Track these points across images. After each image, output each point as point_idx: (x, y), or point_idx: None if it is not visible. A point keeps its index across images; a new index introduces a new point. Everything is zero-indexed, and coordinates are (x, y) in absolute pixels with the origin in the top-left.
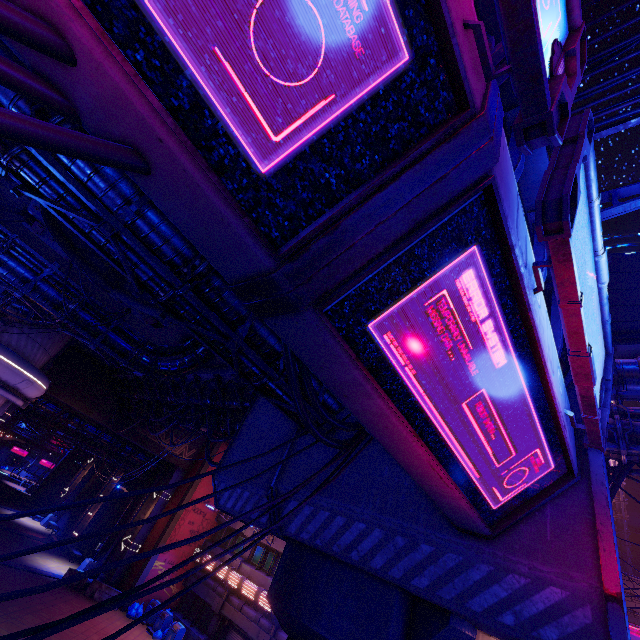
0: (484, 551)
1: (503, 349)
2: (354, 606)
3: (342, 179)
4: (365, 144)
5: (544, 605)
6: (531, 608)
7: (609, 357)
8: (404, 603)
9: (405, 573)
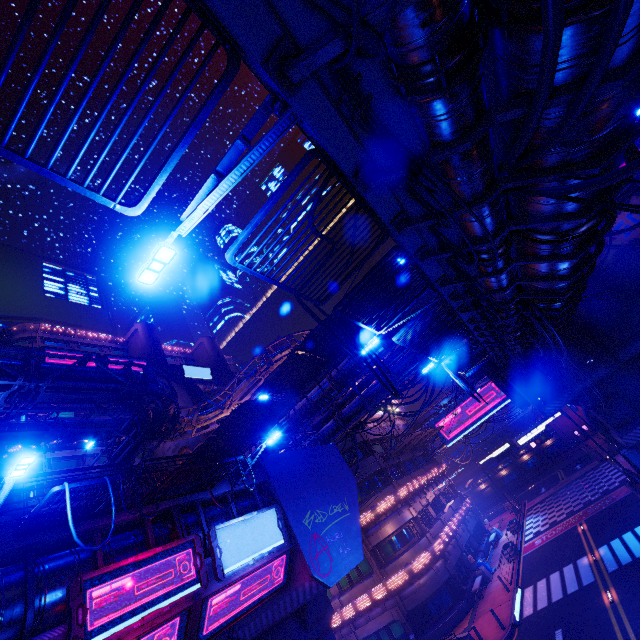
0: (290, 589)
1: (237, 585)
2: (283, 637)
3: (181, 637)
4: (180, 630)
5: (308, 587)
6: (308, 590)
7: (276, 509)
8: (294, 616)
9: (285, 612)
